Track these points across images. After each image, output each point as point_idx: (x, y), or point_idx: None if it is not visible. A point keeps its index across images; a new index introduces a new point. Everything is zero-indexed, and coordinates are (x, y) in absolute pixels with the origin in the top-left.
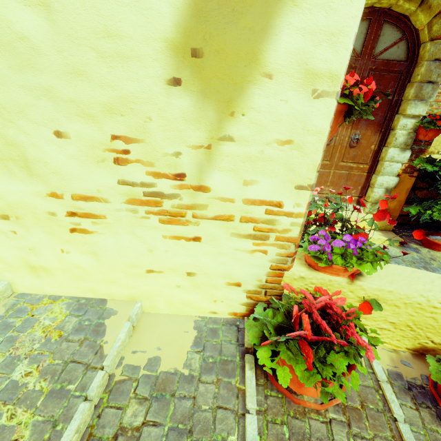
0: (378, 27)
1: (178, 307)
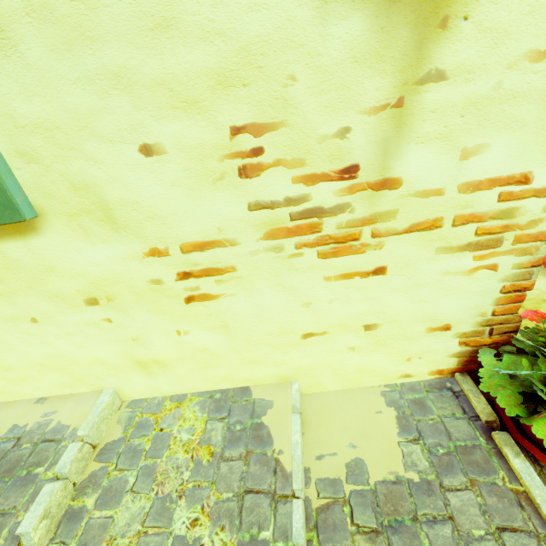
0: None
1: (352, 378)
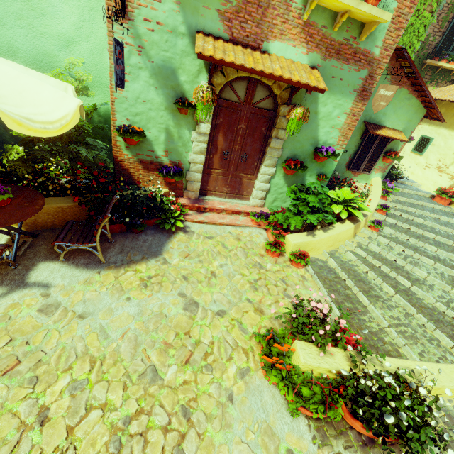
0: None
1: (427, 189)
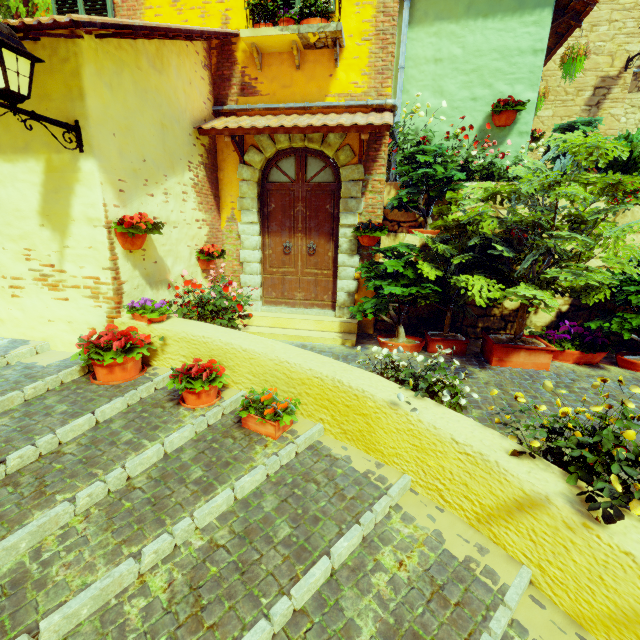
0: (303, 160)
1: (69, 346)
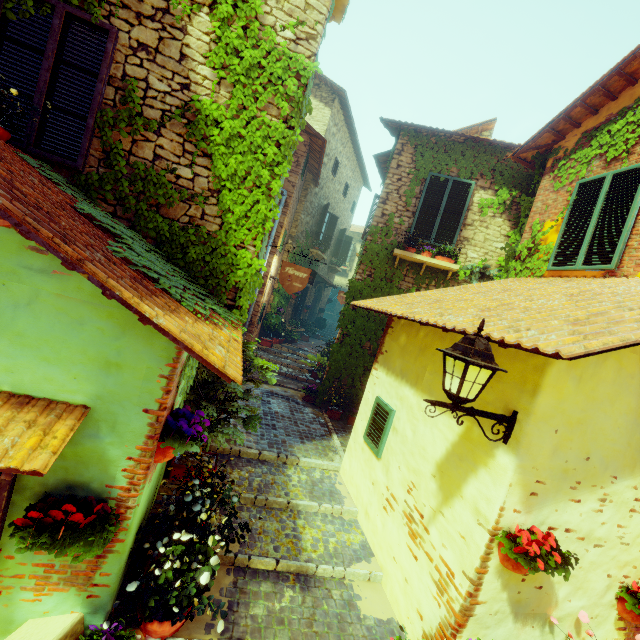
0: None
1: (393, 599)
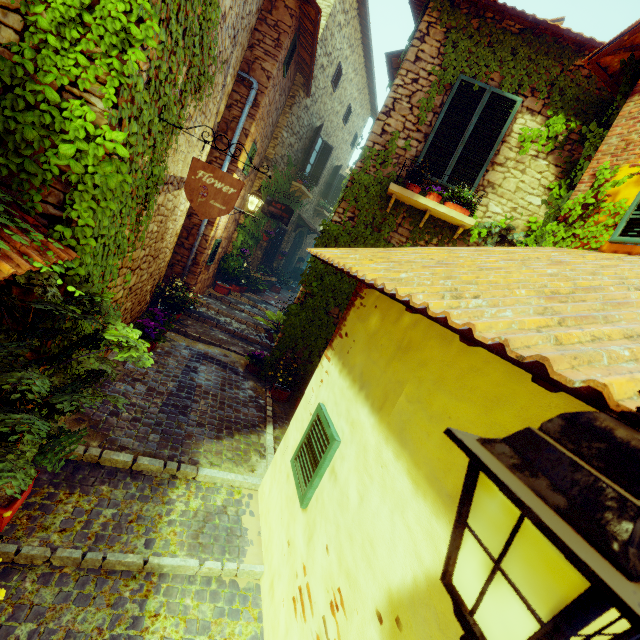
0: None
1: None
